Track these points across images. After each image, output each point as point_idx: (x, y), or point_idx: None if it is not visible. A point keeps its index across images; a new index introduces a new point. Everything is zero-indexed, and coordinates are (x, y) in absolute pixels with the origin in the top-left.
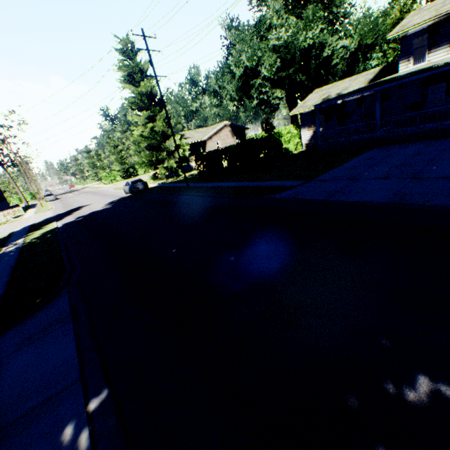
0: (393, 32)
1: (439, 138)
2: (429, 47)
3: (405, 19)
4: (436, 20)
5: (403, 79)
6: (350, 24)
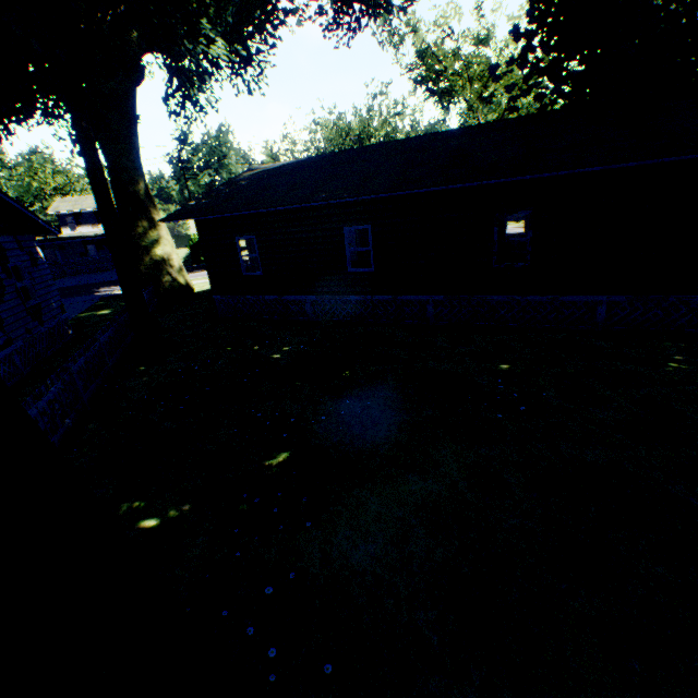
0: (51, 211)
1: (100, 272)
2: (78, 224)
3: (56, 202)
4: (76, 212)
5: (69, 240)
6: (1, 179)
